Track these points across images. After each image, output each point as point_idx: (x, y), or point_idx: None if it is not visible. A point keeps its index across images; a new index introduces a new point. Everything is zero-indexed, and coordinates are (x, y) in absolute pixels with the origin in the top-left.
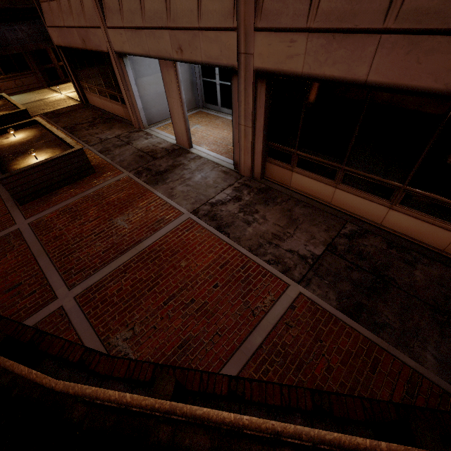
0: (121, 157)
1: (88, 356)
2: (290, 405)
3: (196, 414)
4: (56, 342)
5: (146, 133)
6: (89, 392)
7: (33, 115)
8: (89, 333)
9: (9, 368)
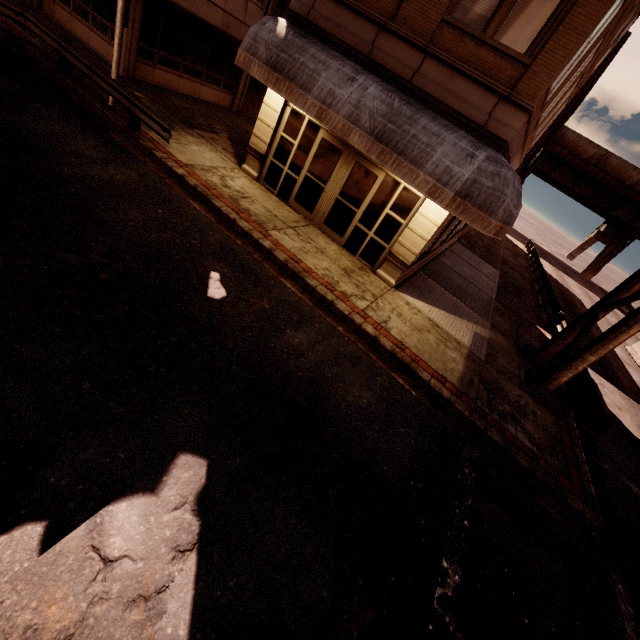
0: None
1: None
2: None
3: None
4: None
5: None
6: None
7: None
8: None
9: None
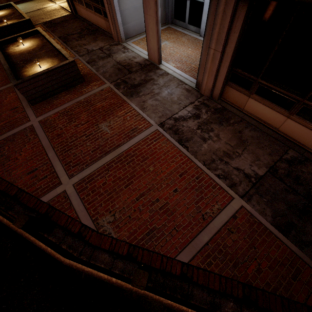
0: (104, 69)
1: (84, 230)
2: (226, 292)
3: (163, 302)
4: (62, 216)
5: (123, 47)
6: (86, 271)
7: (36, 24)
8: (84, 214)
9: (32, 241)
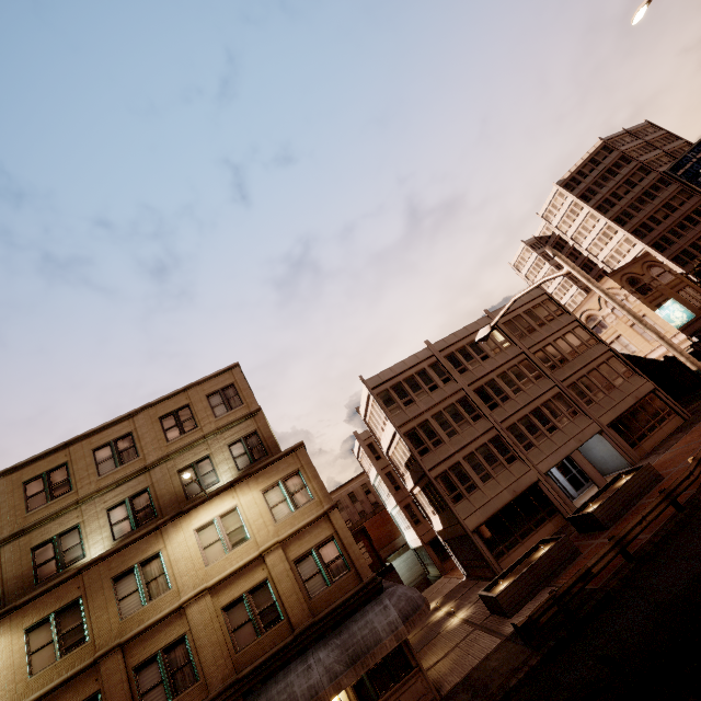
0: None
1: None
2: None
3: None
4: None
5: None
6: None
7: None
8: None
9: None
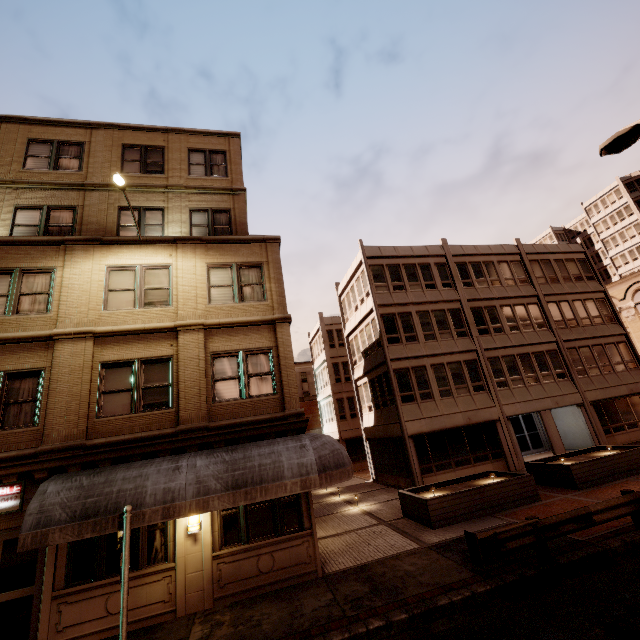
0: None
1: None
2: None
3: None
4: None
5: None
6: None
7: None
8: None
9: None
